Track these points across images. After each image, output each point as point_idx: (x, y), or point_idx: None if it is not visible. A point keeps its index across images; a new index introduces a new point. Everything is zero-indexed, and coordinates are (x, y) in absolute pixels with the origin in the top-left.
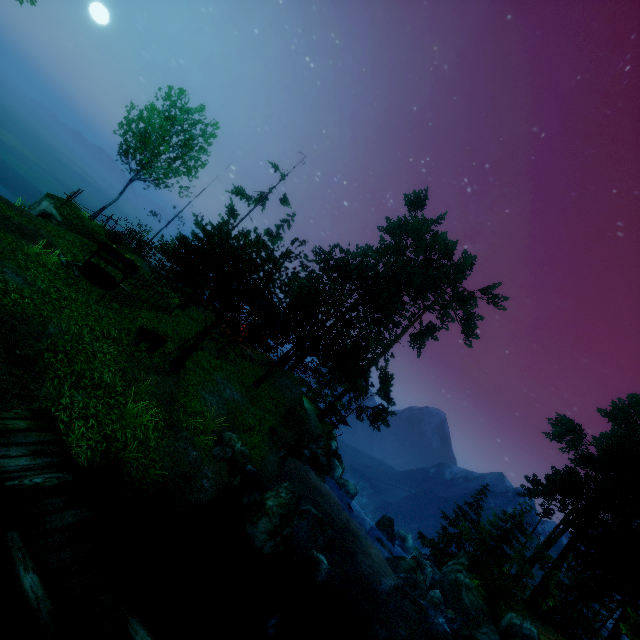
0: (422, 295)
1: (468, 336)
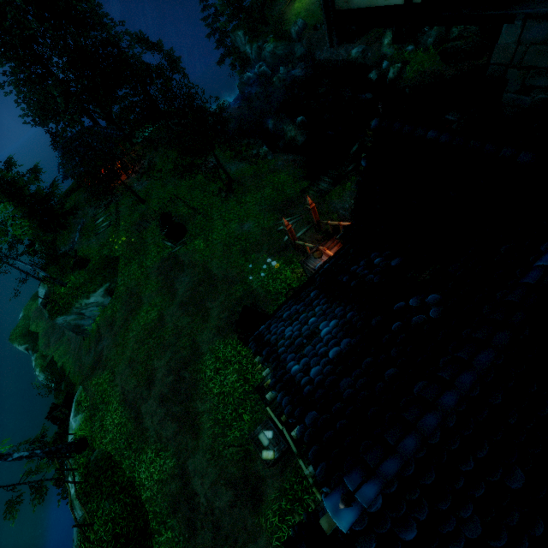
0: None
1: None
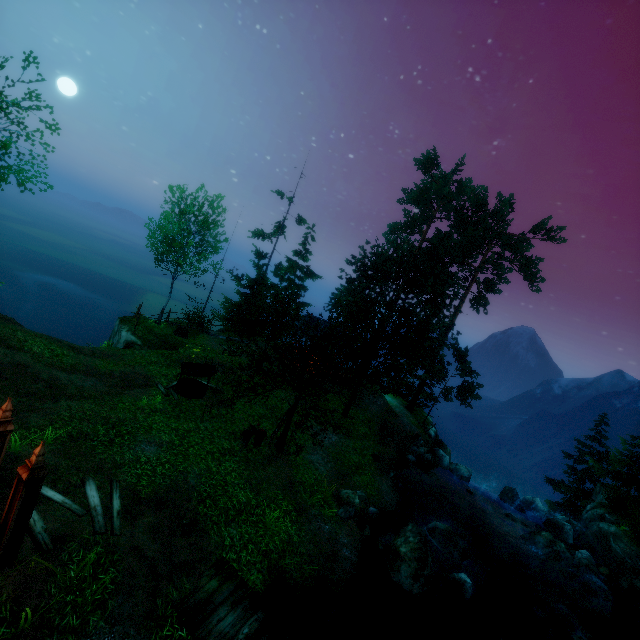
0: (468, 255)
1: (532, 281)
